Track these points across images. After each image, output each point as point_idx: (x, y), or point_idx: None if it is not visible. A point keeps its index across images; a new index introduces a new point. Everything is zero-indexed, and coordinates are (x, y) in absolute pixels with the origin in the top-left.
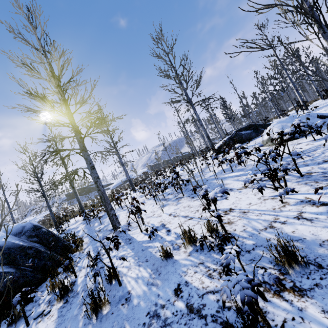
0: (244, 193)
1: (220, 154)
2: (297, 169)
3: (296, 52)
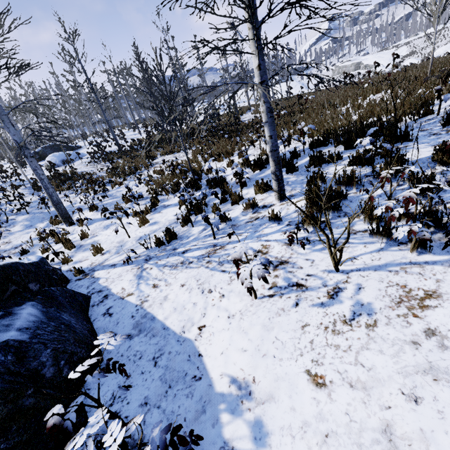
0: (4, 193)
1: (26, 165)
2: (24, 185)
3: (103, 87)
